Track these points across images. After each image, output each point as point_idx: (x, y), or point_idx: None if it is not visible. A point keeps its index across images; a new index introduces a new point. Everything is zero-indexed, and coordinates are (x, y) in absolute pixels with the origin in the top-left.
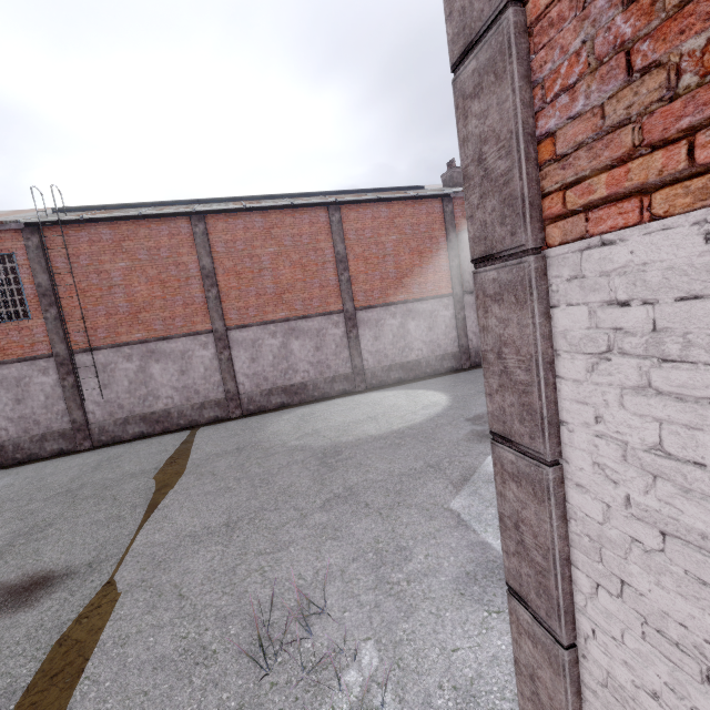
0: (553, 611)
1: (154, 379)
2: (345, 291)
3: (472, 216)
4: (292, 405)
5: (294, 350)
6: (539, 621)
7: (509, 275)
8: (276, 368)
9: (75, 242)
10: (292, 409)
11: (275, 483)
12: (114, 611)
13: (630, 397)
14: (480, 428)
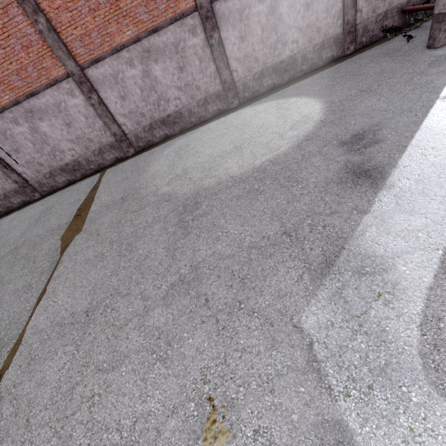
0: None
1: (50, 137)
2: None
3: None
4: (174, 135)
5: (157, 76)
6: None
7: None
8: (148, 102)
9: None
10: (173, 141)
11: (136, 251)
12: None
13: None
14: (358, 159)
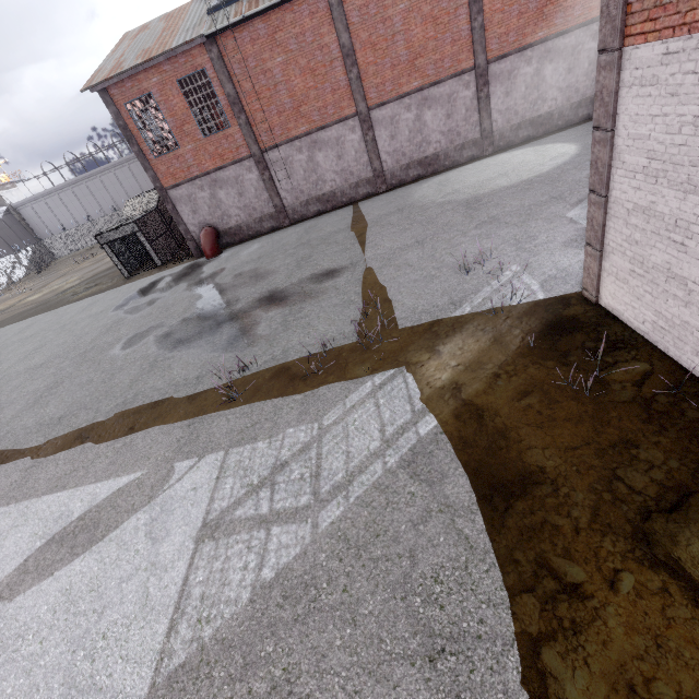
0: (602, 187)
1: (320, 167)
2: (478, 41)
3: (601, 31)
4: (426, 176)
5: (427, 121)
6: (597, 195)
7: (609, 59)
8: (412, 143)
9: (241, 45)
10: (428, 180)
11: (438, 222)
12: (380, 274)
13: (634, 100)
14: None
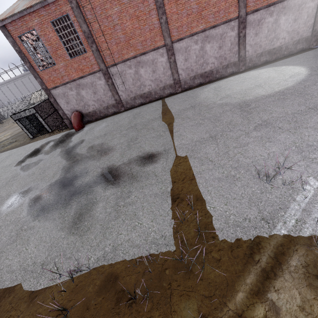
0: None
1: (142, 77)
2: None
3: None
4: (205, 83)
5: (207, 50)
6: None
7: None
8: (197, 63)
9: None
10: (206, 86)
11: (222, 120)
12: (188, 165)
13: None
14: None
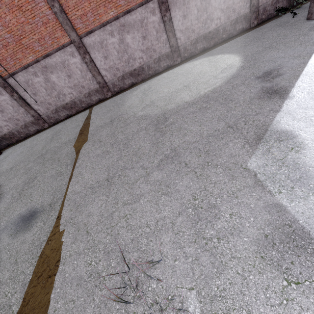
0: None
1: (57, 85)
2: None
3: None
4: (138, 83)
5: (129, 43)
6: None
7: None
8: (122, 60)
9: None
10: (138, 86)
11: (131, 147)
12: (60, 238)
13: None
14: (269, 85)
